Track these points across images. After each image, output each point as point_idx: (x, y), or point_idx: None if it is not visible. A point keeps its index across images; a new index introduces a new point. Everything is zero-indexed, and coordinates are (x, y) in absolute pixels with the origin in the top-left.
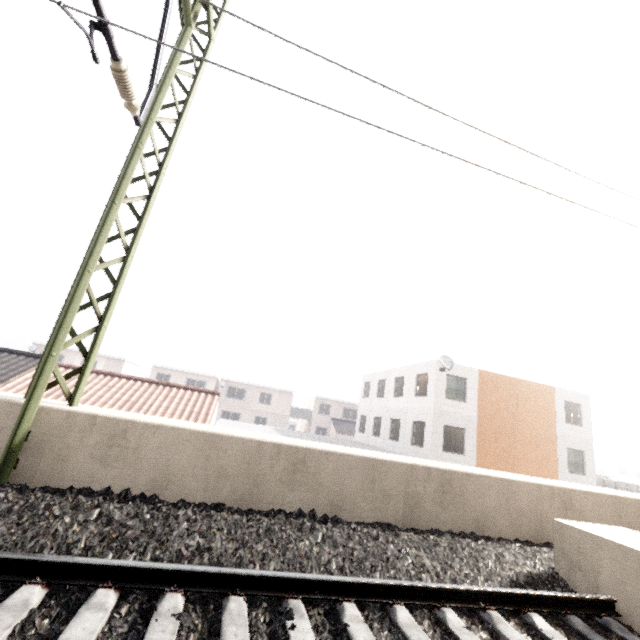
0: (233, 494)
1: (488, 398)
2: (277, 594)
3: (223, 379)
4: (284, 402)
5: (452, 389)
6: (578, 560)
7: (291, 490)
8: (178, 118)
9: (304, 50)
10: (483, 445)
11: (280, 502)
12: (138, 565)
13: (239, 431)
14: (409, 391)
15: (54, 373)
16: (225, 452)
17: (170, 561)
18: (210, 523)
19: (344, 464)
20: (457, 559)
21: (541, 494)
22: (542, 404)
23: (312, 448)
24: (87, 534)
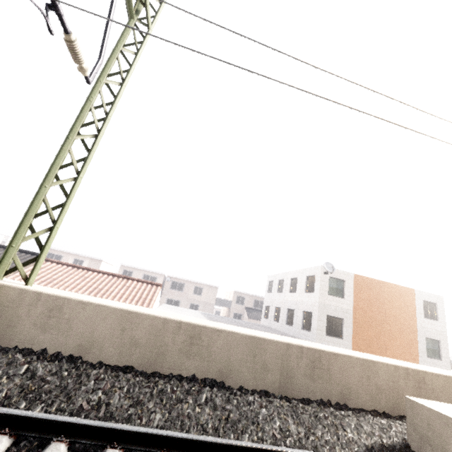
0: (141, 359)
1: (361, 296)
2: (150, 449)
3: (168, 276)
4: (211, 294)
5: (333, 288)
6: (428, 435)
7: (188, 359)
8: (122, 82)
9: (200, 19)
10: (358, 332)
11: (178, 368)
12: (34, 415)
13: (153, 310)
14: (301, 288)
15: (14, 260)
16: (137, 326)
17: (71, 413)
18: (114, 382)
19: (232, 340)
20: (320, 426)
21: (397, 374)
22: (405, 302)
23: (206, 326)
24: (11, 385)
